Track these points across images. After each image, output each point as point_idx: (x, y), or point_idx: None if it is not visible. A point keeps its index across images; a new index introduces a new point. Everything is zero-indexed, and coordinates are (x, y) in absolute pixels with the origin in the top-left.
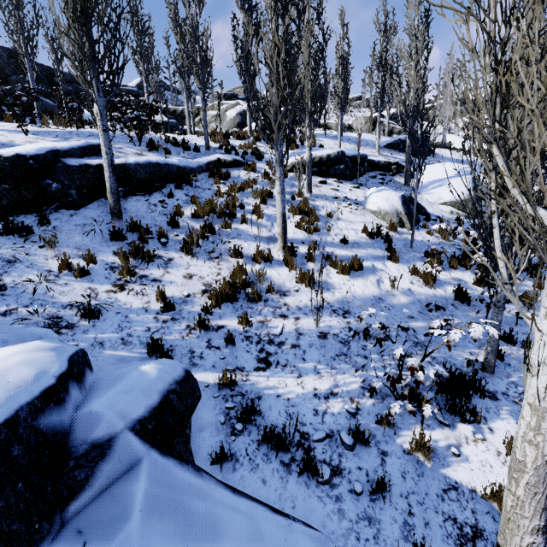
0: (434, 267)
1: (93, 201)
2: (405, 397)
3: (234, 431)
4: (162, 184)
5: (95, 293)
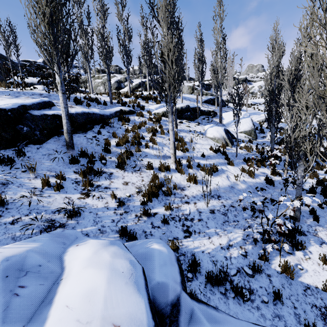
0: (254, 167)
1: (50, 138)
2: (267, 241)
3: (188, 278)
4: (92, 125)
5: (71, 200)
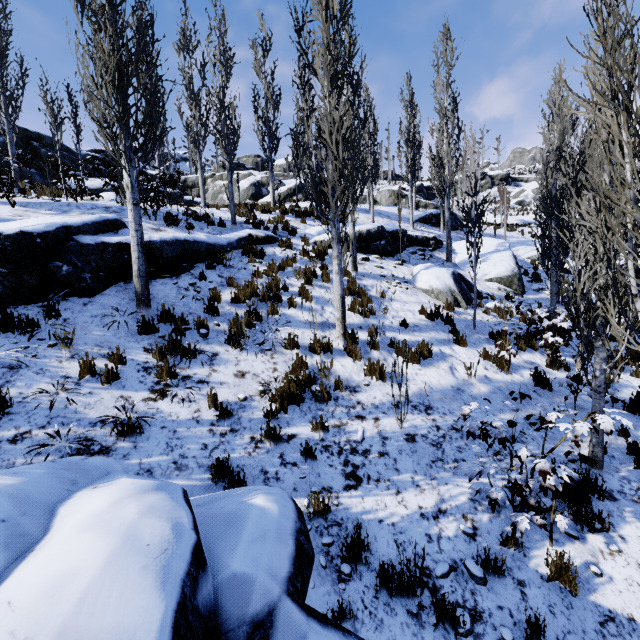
0: (508, 350)
1: (110, 286)
2: (523, 508)
3: (341, 575)
4: (190, 264)
5: (130, 403)
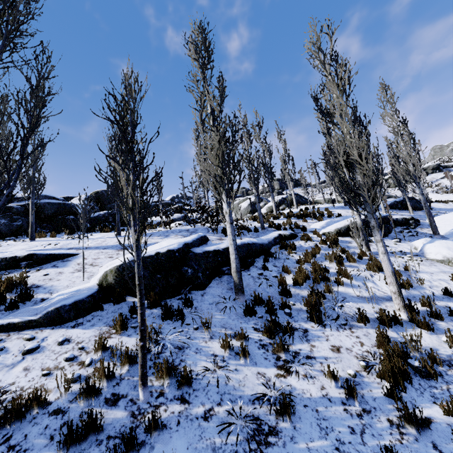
0: None
1: (211, 280)
2: None
3: None
4: (252, 259)
5: (267, 379)
